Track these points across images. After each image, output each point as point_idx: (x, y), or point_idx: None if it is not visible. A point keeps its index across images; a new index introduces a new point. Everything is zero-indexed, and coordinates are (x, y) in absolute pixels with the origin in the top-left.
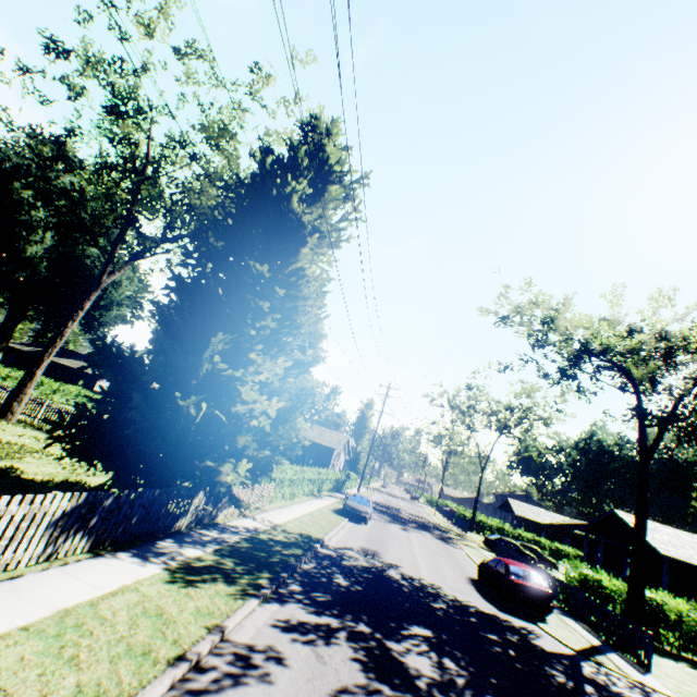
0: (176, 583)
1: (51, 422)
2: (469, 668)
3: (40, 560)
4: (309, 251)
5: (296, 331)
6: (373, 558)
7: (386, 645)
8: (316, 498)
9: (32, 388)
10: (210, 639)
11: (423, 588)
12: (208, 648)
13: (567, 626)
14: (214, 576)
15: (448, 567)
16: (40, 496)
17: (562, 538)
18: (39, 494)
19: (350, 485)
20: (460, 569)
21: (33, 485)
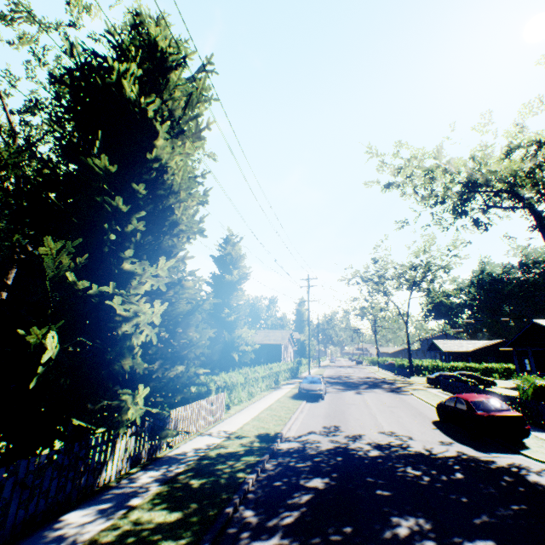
0: None
1: None
2: None
3: None
4: (164, 141)
5: (178, 230)
6: (335, 435)
7: None
8: (274, 390)
9: None
10: None
11: (394, 454)
12: None
13: None
14: None
15: (408, 418)
16: None
17: (486, 358)
18: None
19: (303, 369)
20: (419, 415)
21: None
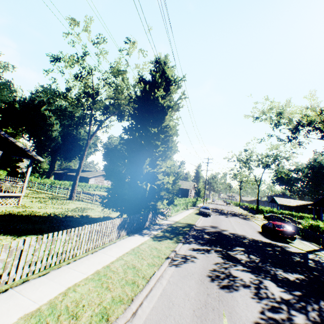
0: (155, 241)
1: (101, 198)
2: (260, 257)
3: (117, 238)
4: (169, 116)
5: (170, 149)
6: (216, 228)
7: (228, 252)
8: (186, 210)
9: (76, 187)
10: (173, 253)
11: (238, 236)
12: (173, 255)
13: (303, 244)
14: (165, 238)
15: (248, 229)
16: (114, 220)
17: (303, 211)
18: (113, 219)
19: (198, 203)
20: (253, 228)
21: (97, 219)
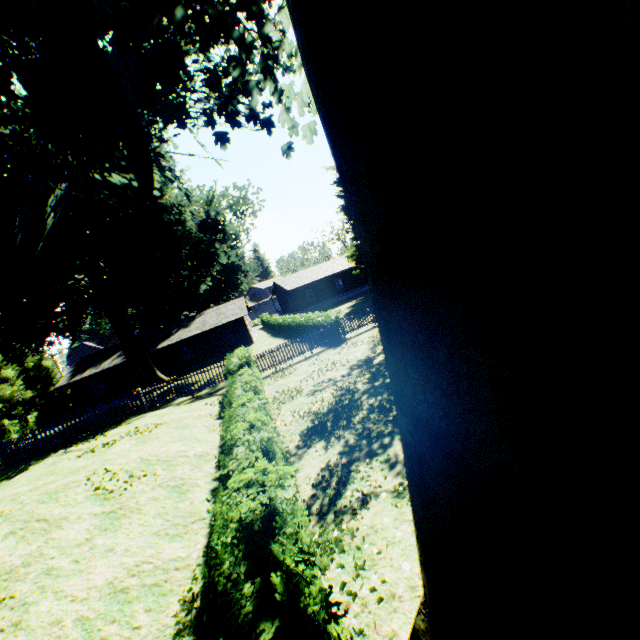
0: None
1: None
2: None
3: None
4: None
5: None
6: None
7: None
8: None
9: None
10: None
11: None
12: None
13: None
14: None
15: None
16: None
17: None
18: None
19: None
20: None
21: None
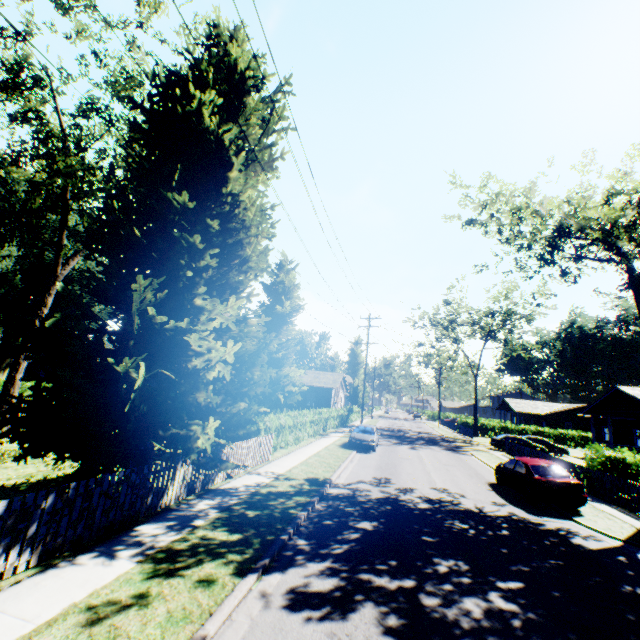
0: (147, 581)
1: None
2: (522, 601)
3: None
4: (239, 173)
5: (246, 267)
6: (386, 486)
7: (417, 597)
8: (322, 437)
9: (16, 393)
10: None
11: (444, 508)
12: None
13: (604, 514)
14: (199, 558)
15: (464, 478)
16: None
17: (563, 424)
18: None
19: (354, 418)
20: (476, 476)
21: None
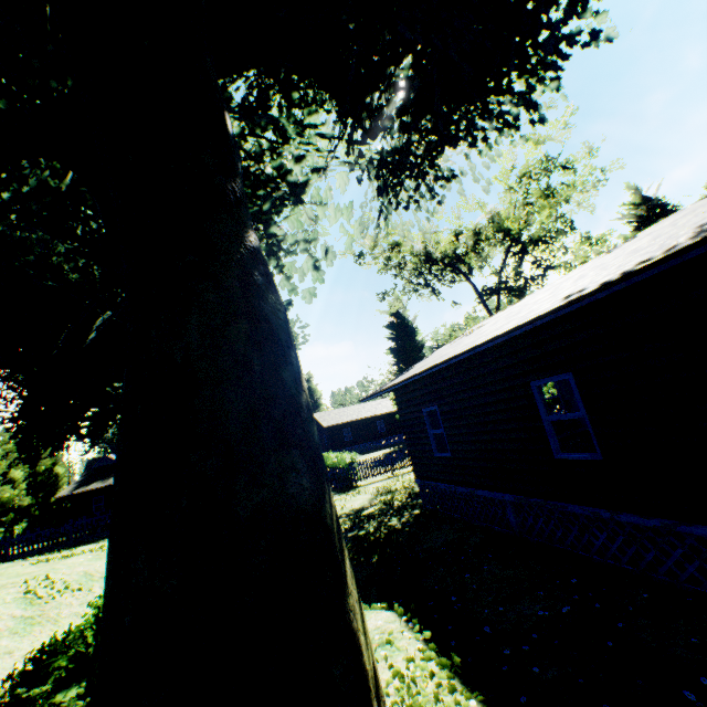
0: None
1: None
2: None
3: None
4: None
5: None
6: None
7: None
8: None
9: None
10: None
11: None
12: None
13: None
14: None
15: None
16: None
17: None
18: None
19: None
20: None
21: None
